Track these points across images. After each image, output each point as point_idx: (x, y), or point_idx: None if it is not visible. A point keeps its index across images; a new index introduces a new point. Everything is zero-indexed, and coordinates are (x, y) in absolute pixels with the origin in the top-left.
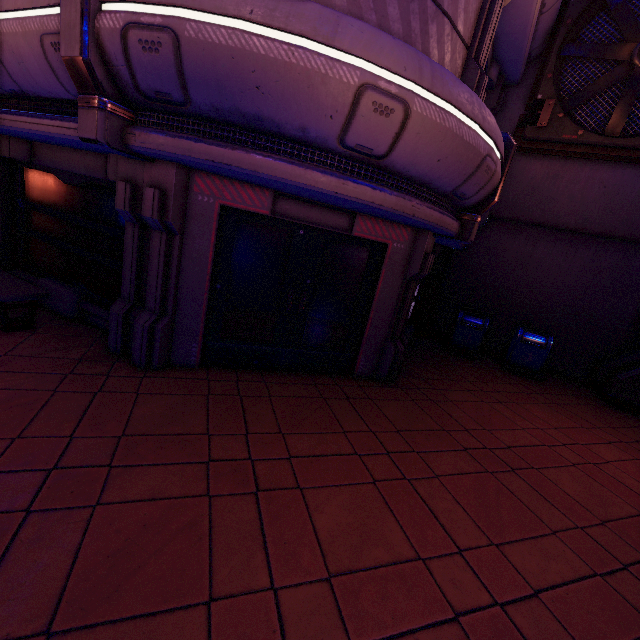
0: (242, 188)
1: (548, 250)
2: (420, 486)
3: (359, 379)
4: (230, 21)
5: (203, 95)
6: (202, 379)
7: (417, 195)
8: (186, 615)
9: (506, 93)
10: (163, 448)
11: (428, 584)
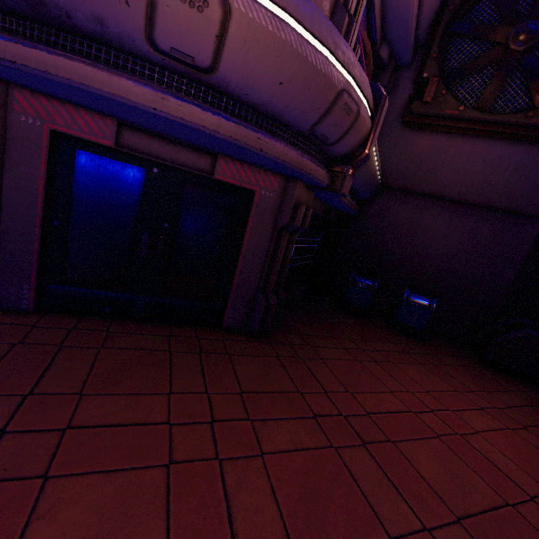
0: (77, 113)
1: (434, 218)
2: (232, 469)
3: (227, 332)
4: None
5: None
6: (26, 325)
7: (268, 129)
8: None
9: (398, 74)
10: None
11: None
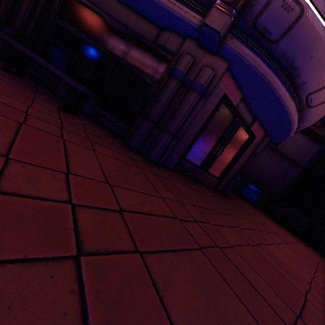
0: (235, 88)
1: (266, 154)
2: (281, 247)
3: (218, 192)
4: (322, 21)
5: (287, 45)
6: (179, 177)
7: None
8: (309, 304)
9: None
10: (213, 216)
11: (324, 288)
